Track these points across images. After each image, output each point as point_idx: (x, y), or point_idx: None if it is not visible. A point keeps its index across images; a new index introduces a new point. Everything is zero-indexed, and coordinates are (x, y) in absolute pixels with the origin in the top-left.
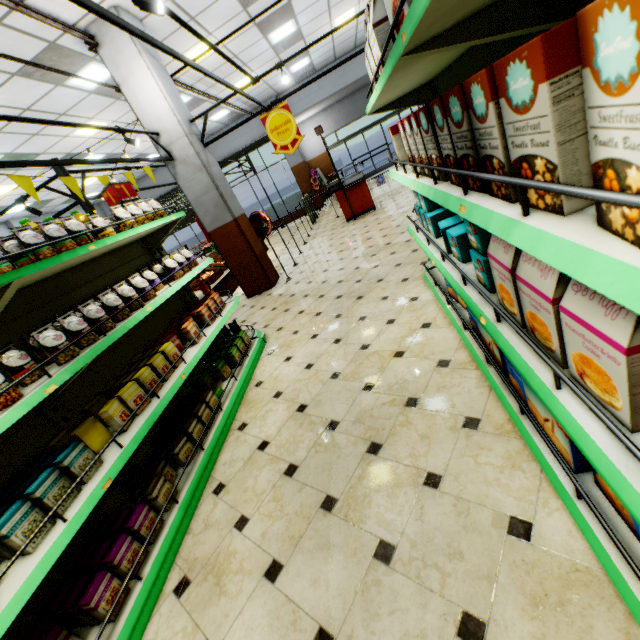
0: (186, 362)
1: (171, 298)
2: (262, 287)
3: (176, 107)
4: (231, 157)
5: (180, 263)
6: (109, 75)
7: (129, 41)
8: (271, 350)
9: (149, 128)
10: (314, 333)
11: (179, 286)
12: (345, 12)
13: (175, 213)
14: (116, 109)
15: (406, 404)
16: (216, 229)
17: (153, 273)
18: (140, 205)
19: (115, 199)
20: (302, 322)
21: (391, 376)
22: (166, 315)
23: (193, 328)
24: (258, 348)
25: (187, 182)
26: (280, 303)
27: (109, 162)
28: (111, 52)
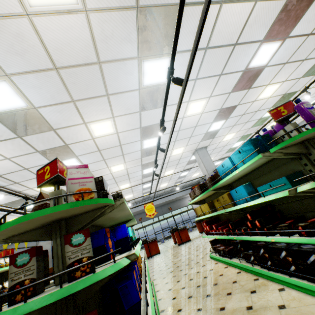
0: None
1: None
2: None
3: None
4: None
5: None
6: None
7: None
8: None
9: None
10: None
11: None
12: (129, 195)
13: None
14: None
15: None
16: None
17: None
18: None
19: (4, 254)
20: None
21: None
22: None
23: None
24: None
25: None
26: None
27: None
28: None
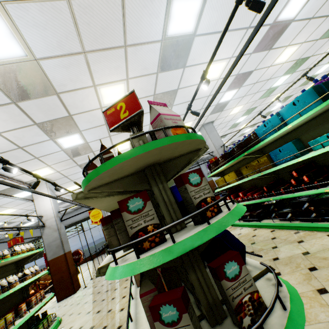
0: (15, 324)
1: (17, 293)
2: (69, 293)
3: (55, 207)
4: (73, 223)
5: (32, 272)
6: (30, 194)
7: (45, 187)
8: (62, 326)
9: (39, 214)
10: (89, 311)
11: (28, 282)
12: None
13: (39, 248)
14: (25, 204)
15: (117, 328)
16: (53, 258)
17: (17, 276)
18: (26, 245)
19: (13, 243)
20: (85, 307)
21: (115, 319)
22: (10, 303)
23: (25, 307)
24: (55, 325)
25: (47, 236)
26: (76, 300)
27: (16, 228)
28: (36, 189)
